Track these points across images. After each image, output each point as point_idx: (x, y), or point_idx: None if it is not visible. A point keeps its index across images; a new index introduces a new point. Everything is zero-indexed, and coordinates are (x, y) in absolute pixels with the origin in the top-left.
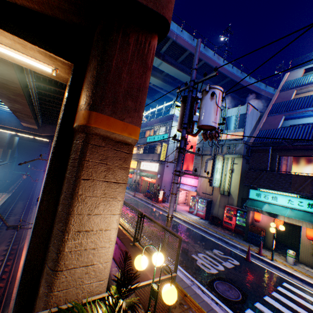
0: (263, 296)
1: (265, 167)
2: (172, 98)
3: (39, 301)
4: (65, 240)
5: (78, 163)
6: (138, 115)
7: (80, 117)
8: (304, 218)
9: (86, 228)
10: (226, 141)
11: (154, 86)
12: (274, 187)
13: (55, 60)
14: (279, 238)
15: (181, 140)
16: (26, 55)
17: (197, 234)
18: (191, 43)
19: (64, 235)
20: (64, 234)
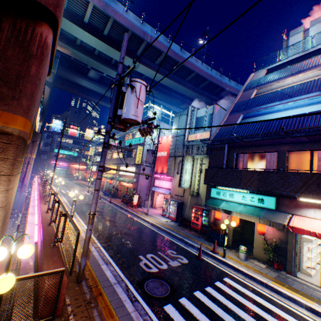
0: (194, 291)
1: (221, 164)
2: (157, 102)
3: None
4: None
5: None
6: (18, 103)
7: None
8: (254, 213)
9: None
10: (195, 142)
11: None
12: (228, 184)
13: None
14: (245, 236)
15: (105, 134)
16: None
17: (159, 236)
18: (167, 45)
19: None
20: None
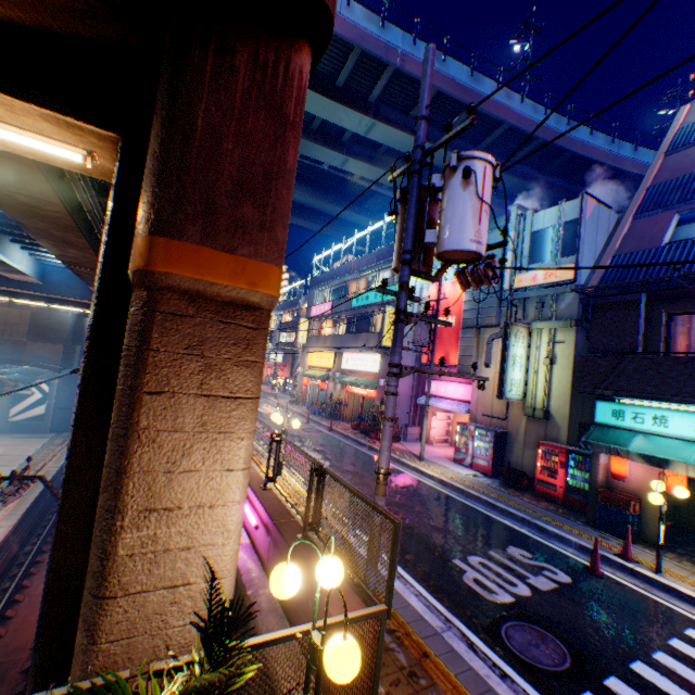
0: (628, 660)
1: (631, 344)
2: None
3: (74, 663)
4: (118, 530)
5: (134, 356)
6: (270, 237)
7: (135, 253)
8: None
9: (165, 502)
10: (534, 290)
11: (363, 181)
12: (655, 393)
13: (81, 134)
14: (682, 518)
15: (398, 291)
16: (22, 129)
17: (471, 512)
18: (440, 68)
19: (115, 519)
20: (115, 516)
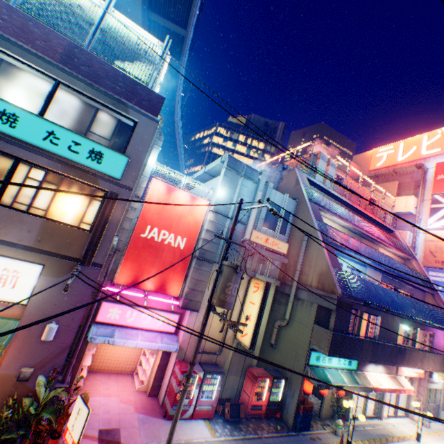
0: None
1: (346, 327)
2: None
3: None
4: None
5: None
6: None
7: None
8: (351, 380)
9: None
10: (266, 251)
11: None
12: (351, 355)
13: None
14: None
15: None
16: None
17: None
18: None
19: None
20: None
